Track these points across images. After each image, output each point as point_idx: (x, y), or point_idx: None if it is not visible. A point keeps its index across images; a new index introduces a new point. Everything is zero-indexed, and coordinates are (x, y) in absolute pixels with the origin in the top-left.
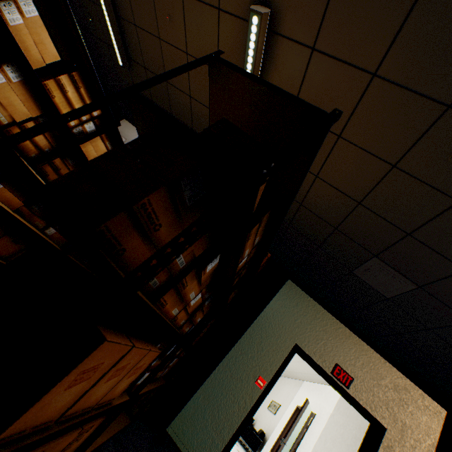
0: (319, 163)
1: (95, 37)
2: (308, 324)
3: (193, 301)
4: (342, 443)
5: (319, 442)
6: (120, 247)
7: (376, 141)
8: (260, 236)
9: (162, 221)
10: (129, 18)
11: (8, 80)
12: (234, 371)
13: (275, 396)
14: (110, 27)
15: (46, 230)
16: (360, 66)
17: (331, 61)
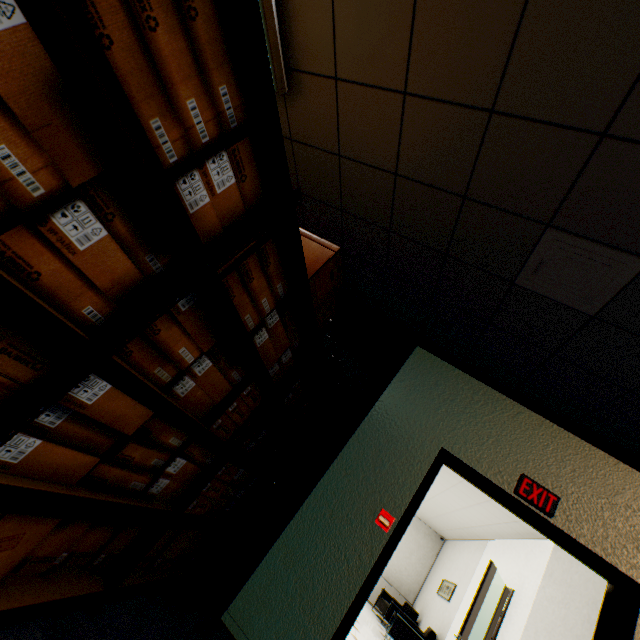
0: (402, 59)
1: None
2: (461, 413)
3: (68, 226)
4: (567, 635)
5: (526, 638)
6: None
7: None
8: (231, 88)
9: None
10: None
11: None
12: (336, 505)
13: (447, 572)
14: None
15: None
16: None
17: None
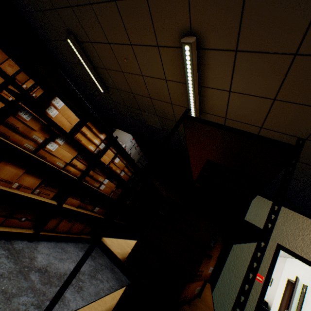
0: (261, 119)
1: (83, 81)
2: (283, 226)
3: None
4: None
5: None
6: (185, 297)
7: (310, 96)
8: None
9: (203, 268)
10: (101, 66)
11: (59, 145)
12: (236, 271)
13: None
14: (91, 75)
15: (94, 210)
16: (280, 51)
17: (254, 55)
